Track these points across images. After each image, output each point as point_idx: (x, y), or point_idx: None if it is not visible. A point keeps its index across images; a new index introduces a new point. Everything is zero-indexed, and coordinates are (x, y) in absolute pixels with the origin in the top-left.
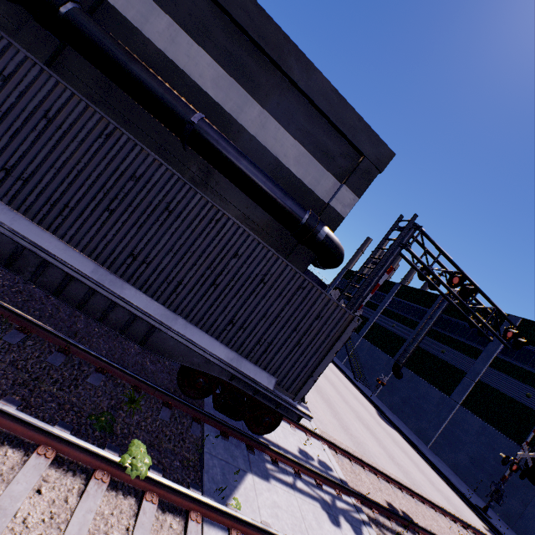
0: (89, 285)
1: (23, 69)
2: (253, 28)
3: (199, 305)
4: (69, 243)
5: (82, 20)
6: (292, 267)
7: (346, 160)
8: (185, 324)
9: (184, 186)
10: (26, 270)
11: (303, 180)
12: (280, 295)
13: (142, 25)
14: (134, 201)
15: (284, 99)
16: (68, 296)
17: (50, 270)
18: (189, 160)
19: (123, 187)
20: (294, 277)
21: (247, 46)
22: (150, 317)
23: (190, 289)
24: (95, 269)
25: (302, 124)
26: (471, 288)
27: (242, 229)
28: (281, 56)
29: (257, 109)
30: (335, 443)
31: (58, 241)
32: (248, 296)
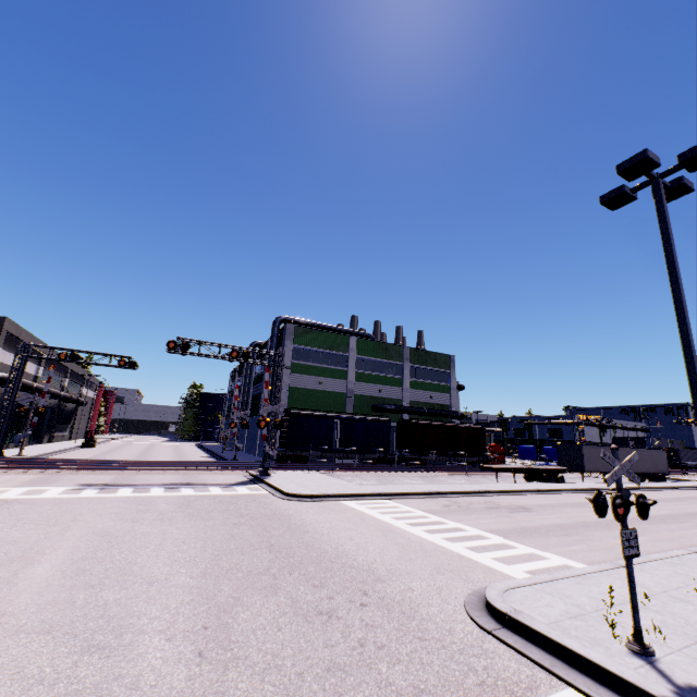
0: None
1: None
2: None
3: None
4: None
5: None
6: None
7: None
8: None
9: None
10: None
11: None
12: None
13: None
14: None
15: None
16: None
17: None
18: None
19: None
20: None
21: None
22: None
23: None
24: None
25: None
26: (77, 355)
27: None
28: None
29: None
30: (25, 457)
31: None
32: None
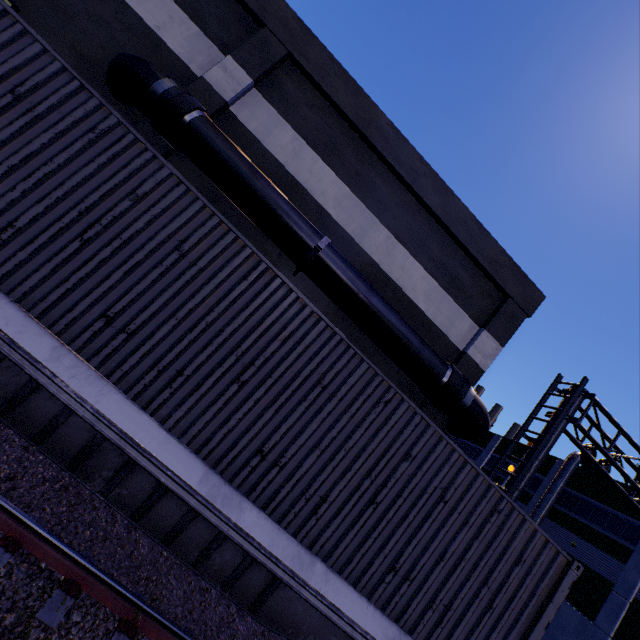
0: (192, 506)
1: (163, 188)
2: (387, 149)
3: (347, 537)
4: (172, 430)
5: (207, 129)
6: (485, 478)
7: (485, 298)
8: (325, 573)
9: (347, 351)
10: (98, 474)
11: (434, 319)
12: (466, 522)
13: (264, 137)
14: (276, 370)
15: (415, 224)
16: (154, 520)
17: (135, 475)
18: (297, 286)
19: (264, 349)
20: (487, 492)
21: (377, 166)
22: (276, 563)
23: (336, 510)
24: (204, 476)
25: (434, 253)
26: None
27: (420, 416)
28: (416, 179)
29: (383, 233)
30: None
31: (157, 427)
32: (420, 522)
